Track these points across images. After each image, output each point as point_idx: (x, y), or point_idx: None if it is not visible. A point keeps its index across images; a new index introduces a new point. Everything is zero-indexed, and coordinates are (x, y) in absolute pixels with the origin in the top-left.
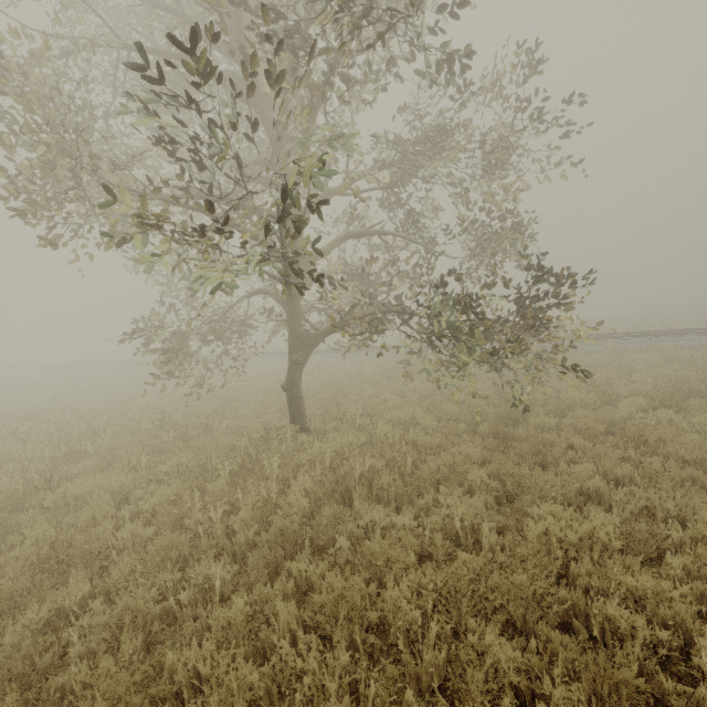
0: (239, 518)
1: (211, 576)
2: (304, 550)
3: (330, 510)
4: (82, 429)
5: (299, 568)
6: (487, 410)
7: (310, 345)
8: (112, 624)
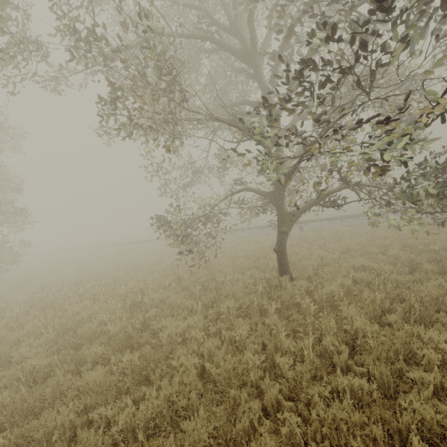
0: (329, 342)
1: (354, 387)
2: (399, 363)
3: (403, 332)
4: (126, 288)
5: (422, 377)
6: (416, 256)
7: (294, 220)
8: (327, 433)
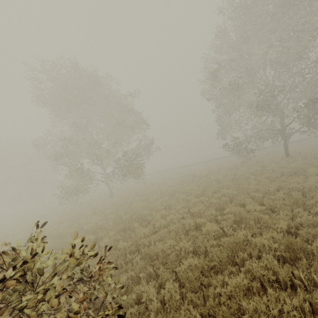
0: None
1: None
2: None
3: None
4: (225, 170)
5: None
6: None
7: (290, 137)
8: None
